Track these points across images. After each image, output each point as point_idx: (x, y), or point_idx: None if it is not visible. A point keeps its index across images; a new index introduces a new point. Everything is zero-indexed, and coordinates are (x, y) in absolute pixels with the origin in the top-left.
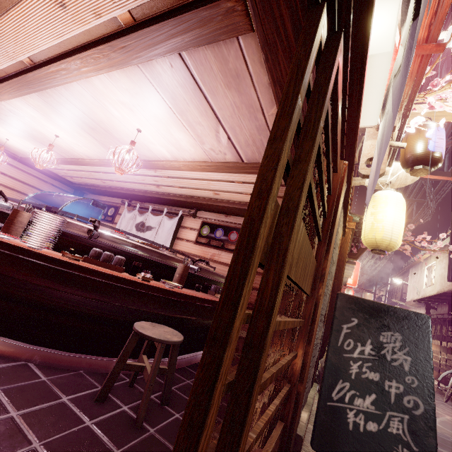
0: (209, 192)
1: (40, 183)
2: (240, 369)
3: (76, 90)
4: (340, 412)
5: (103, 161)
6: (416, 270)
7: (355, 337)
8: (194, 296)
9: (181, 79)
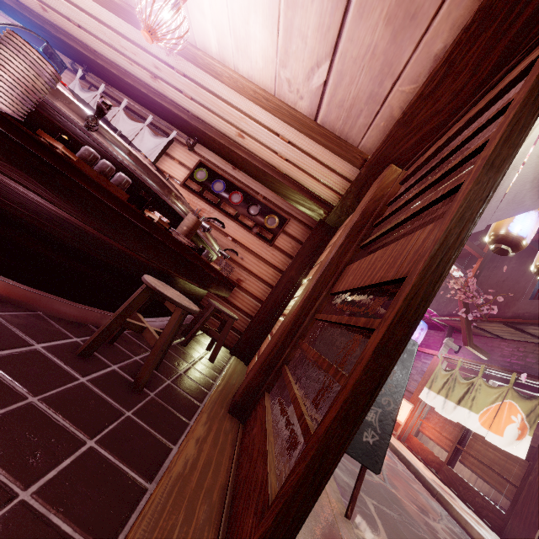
0: (232, 128)
1: None
2: None
3: None
4: None
5: None
6: None
7: (362, 347)
8: (206, 262)
9: None
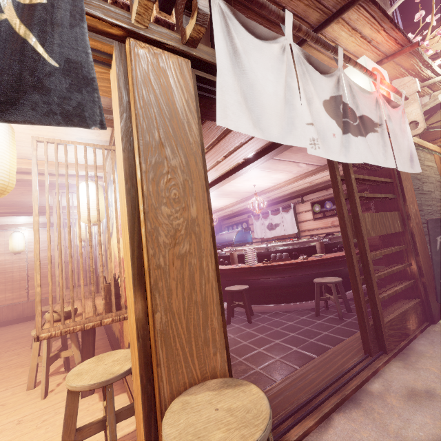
0: (305, 184)
1: None
2: (364, 273)
3: (220, 187)
4: None
5: (234, 204)
6: None
7: None
8: (335, 257)
9: (271, 162)
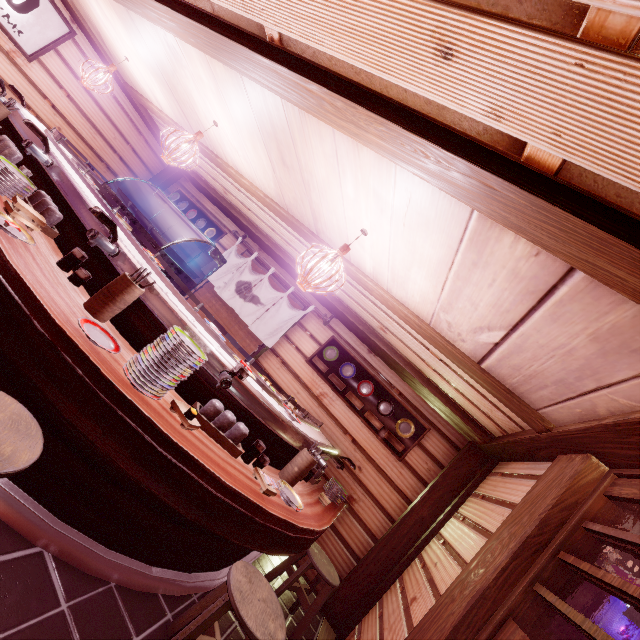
0: (374, 321)
1: (131, 129)
2: None
3: (317, 126)
4: None
5: (256, 191)
6: None
7: None
8: (311, 529)
9: (527, 271)
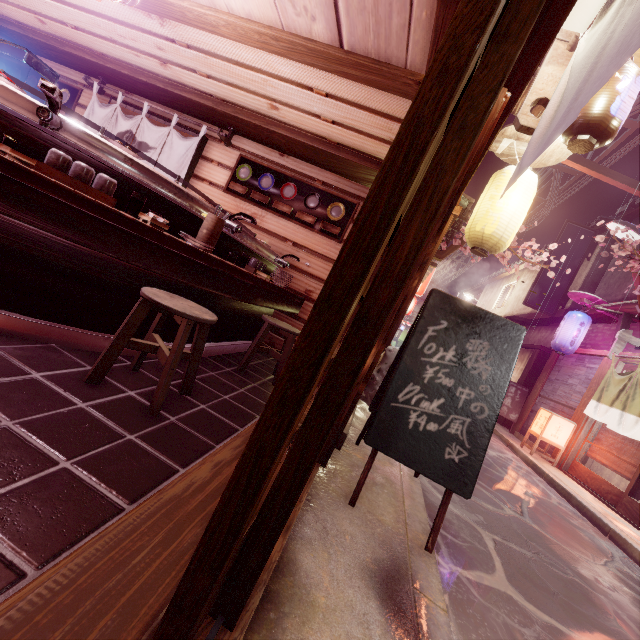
0: (261, 100)
1: None
2: (345, 347)
3: None
4: (402, 413)
5: None
6: (492, 288)
7: (440, 341)
8: (232, 266)
9: None
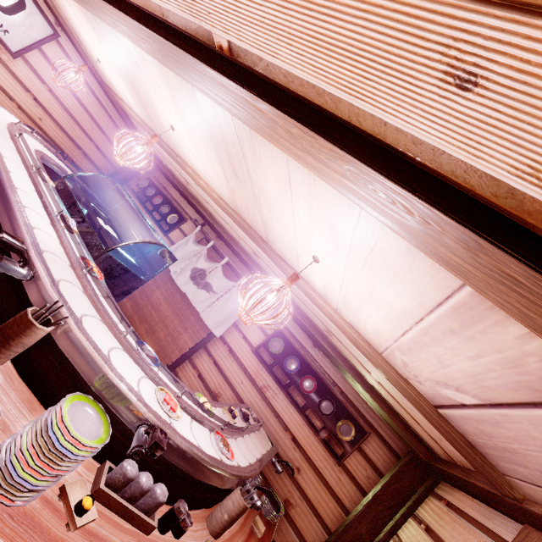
0: (320, 323)
1: (108, 122)
2: None
3: (269, 147)
4: None
5: (211, 192)
6: None
7: None
8: None
9: (538, 369)
